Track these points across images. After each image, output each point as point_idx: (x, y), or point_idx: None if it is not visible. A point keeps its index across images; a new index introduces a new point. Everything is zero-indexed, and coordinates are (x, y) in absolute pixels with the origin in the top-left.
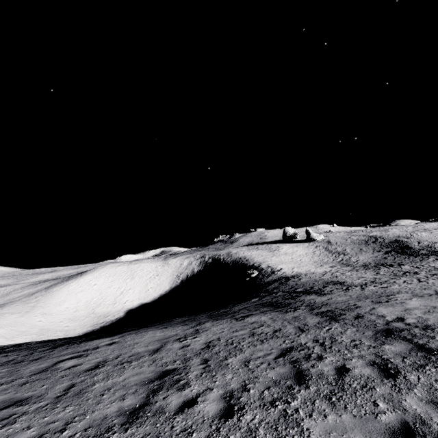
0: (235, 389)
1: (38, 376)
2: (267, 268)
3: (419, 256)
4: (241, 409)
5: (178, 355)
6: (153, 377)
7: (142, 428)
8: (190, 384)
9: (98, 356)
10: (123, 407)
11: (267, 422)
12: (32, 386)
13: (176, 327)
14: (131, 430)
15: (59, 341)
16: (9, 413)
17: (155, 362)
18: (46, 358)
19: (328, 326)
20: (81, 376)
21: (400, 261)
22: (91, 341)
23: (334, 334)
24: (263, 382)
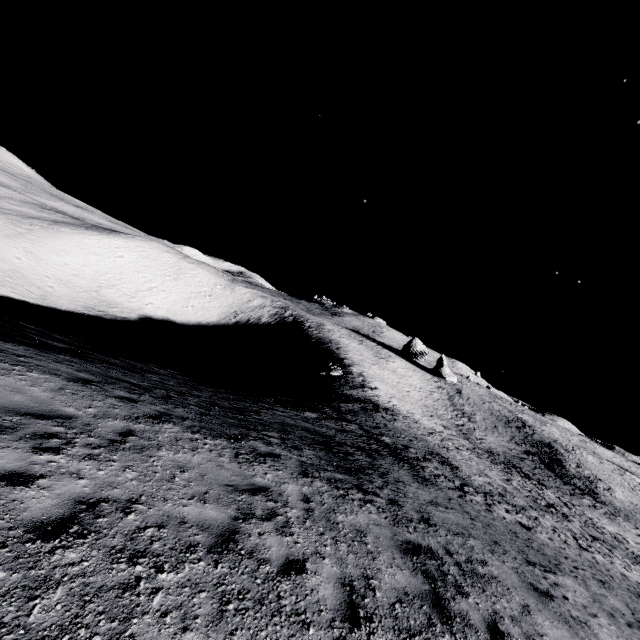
0: None
1: None
2: (358, 376)
3: (571, 486)
4: None
5: None
6: None
7: None
8: None
9: None
10: None
11: None
12: None
13: (102, 395)
14: None
15: None
16: None
17: None
18: None
19: (426, 636)
20: None
21: (542, 476)
22: None
23: None
24: None
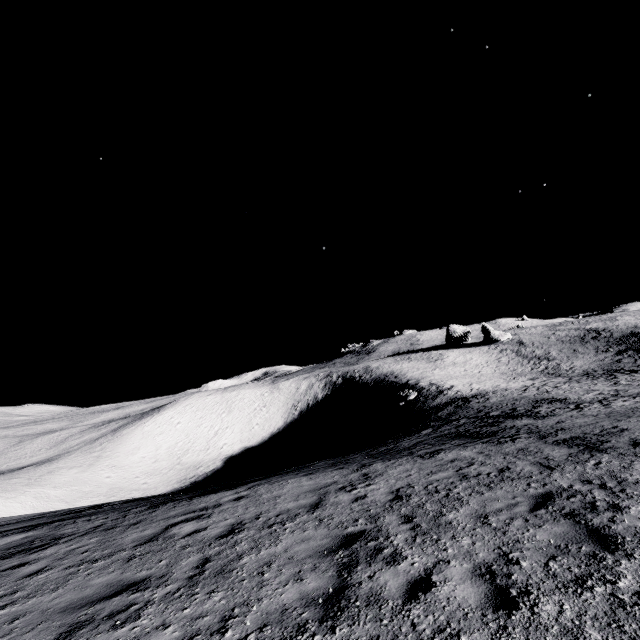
0: (491, 561)
1: (147, 546)
2: (430, 386)
3: None
4: (525, 594)
5: (355, 511)
6: (333, 545)
7: (358, 626)
8: (404, 555)
9: (226, 517)
10: (307, 592)
11: (595, 617)
12: (144, 561)
13: (328, 472)
14: (340, 630)
15: (154, 499)
16: (124, 602)
17: (322, 522)
18: (148, 521)
19: (592, 459)
20: (213, 546)
21: None
22: (205, 496)
23: (613, 470)
24: (536, 548)
